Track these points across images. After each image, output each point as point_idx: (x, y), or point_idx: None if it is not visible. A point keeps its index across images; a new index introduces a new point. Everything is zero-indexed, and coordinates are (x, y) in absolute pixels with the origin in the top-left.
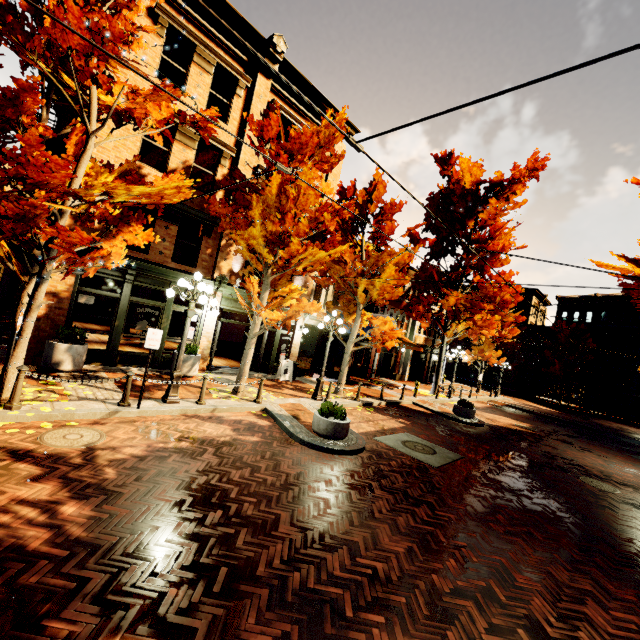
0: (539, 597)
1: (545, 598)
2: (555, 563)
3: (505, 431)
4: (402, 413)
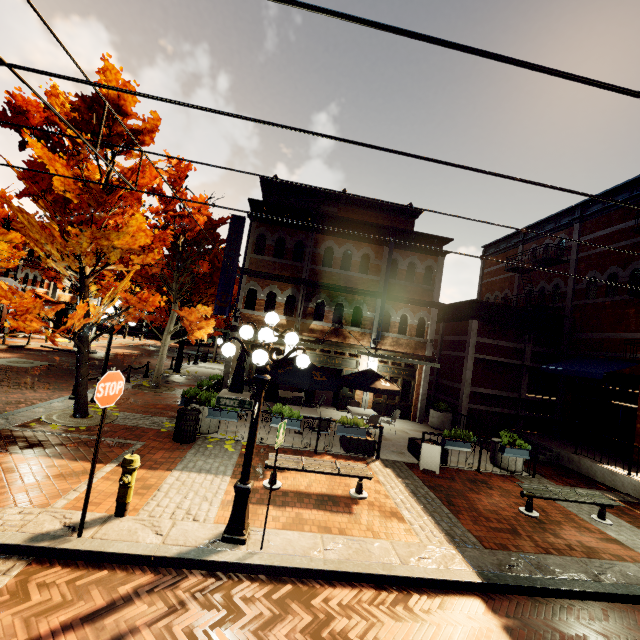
0: (42, 384)
1: (45, 384)
2: (64, 380)
3: (112, 355)
4: (23, 351)
